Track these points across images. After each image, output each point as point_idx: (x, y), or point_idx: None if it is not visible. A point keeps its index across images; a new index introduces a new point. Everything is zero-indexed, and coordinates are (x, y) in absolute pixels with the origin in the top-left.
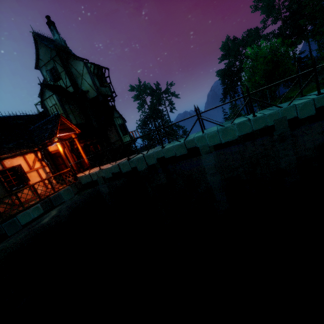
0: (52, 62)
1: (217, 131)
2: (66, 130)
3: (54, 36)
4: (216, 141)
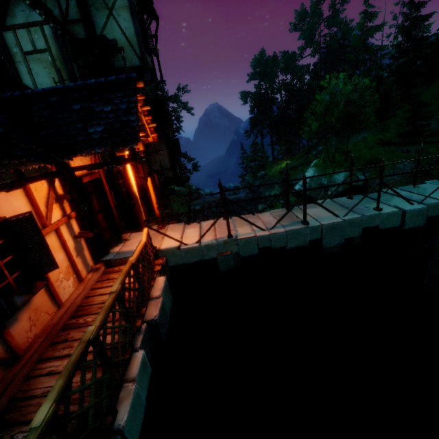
0: None
1: None
2: (141, 130)
3: None
4: None
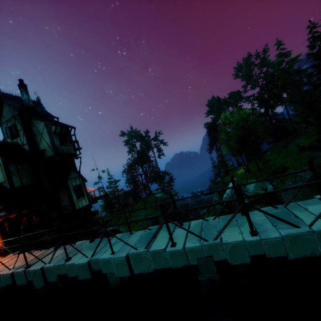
0: (13, 119)
1: (125, 258)
2: None
3: (23, 96)
4: (125, 272)
